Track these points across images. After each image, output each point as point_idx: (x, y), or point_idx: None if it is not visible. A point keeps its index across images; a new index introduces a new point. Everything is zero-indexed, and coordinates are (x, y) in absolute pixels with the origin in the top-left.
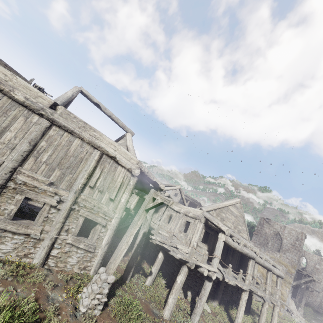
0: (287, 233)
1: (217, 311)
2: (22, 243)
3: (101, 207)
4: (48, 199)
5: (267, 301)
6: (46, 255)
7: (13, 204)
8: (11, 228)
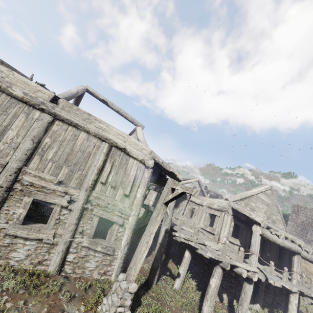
0: None
1: None
2: (35, 249)
3: (116, 204)
4: (58, 199)
5: None
6: (61, 261)
7: (21, 207)
8: (21, 234)
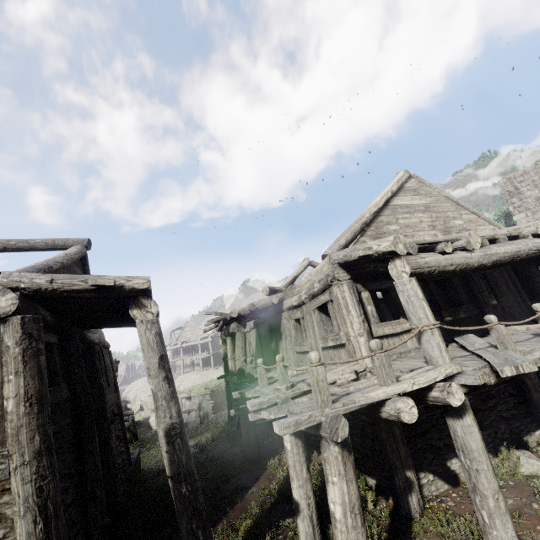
0: None
1: None
2: None
3: None
4: None
5: None
6: None
7: None
8: None
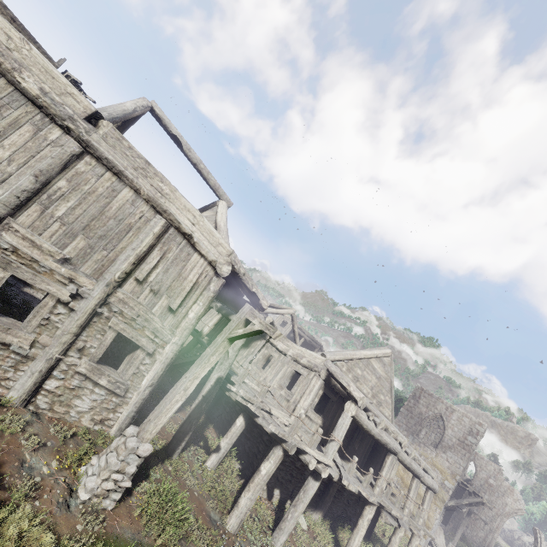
0: (455, 421)
1: (318, 529)
2: None
3: (151, 320)
4: (55, 287)
5: (404, 526)
6: (34, 386)
7: None
8: None
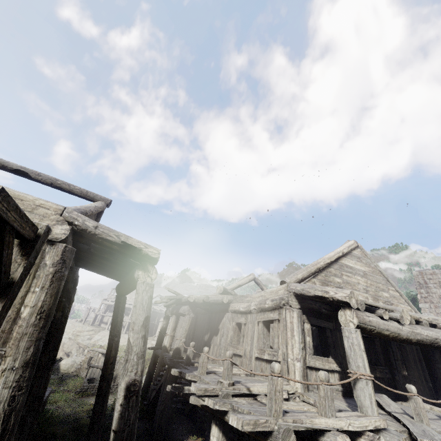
0: None
1: None
2: None
3: None
4: None
5: None
6: None
7: None
8: None
